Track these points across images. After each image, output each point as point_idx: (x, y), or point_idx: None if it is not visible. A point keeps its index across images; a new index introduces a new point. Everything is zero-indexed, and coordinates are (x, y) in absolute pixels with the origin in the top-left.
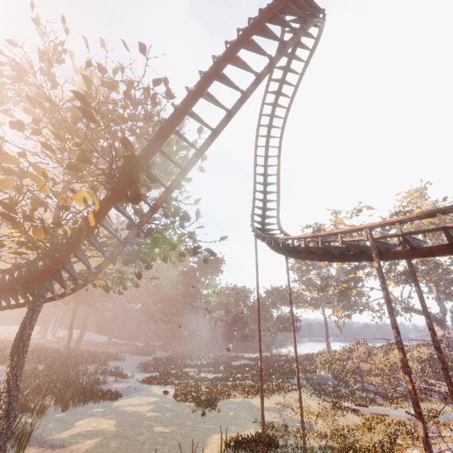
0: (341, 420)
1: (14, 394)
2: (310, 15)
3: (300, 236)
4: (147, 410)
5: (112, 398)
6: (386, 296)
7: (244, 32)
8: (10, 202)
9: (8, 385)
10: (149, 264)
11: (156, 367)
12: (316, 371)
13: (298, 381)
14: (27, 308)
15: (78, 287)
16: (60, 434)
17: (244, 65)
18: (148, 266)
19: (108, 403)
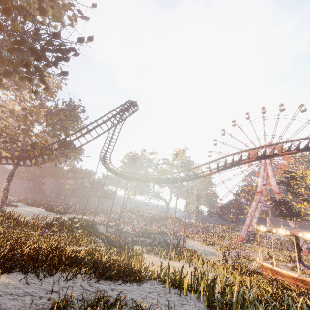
0: (110, 223)
1: (8, 191)
2: (135, 104)
3: (110, 167)
4: (35, 211)
5: (15, 206)
6: (117, 185)
7: (109, 118)
8: (32, 142)
9: (6, 188)
10: (60, 162)
11: (26, 202)
12: (112, 213)
13: (98, 205)
14: (14, 167)
15: (36, 165)
16: (5, 210)
17: (107, 126)
18: (60, 163)
19: (14, 208)
